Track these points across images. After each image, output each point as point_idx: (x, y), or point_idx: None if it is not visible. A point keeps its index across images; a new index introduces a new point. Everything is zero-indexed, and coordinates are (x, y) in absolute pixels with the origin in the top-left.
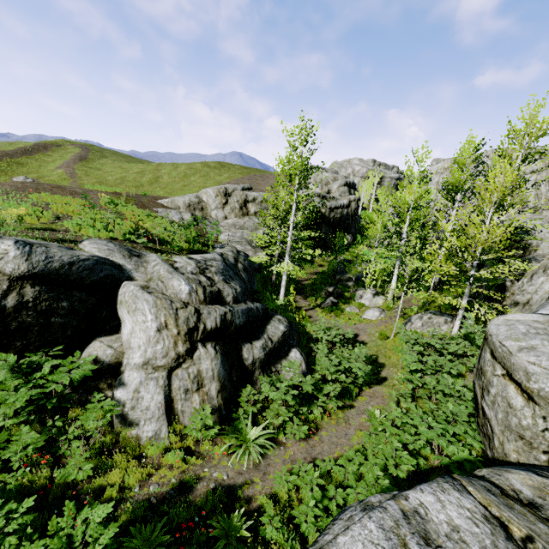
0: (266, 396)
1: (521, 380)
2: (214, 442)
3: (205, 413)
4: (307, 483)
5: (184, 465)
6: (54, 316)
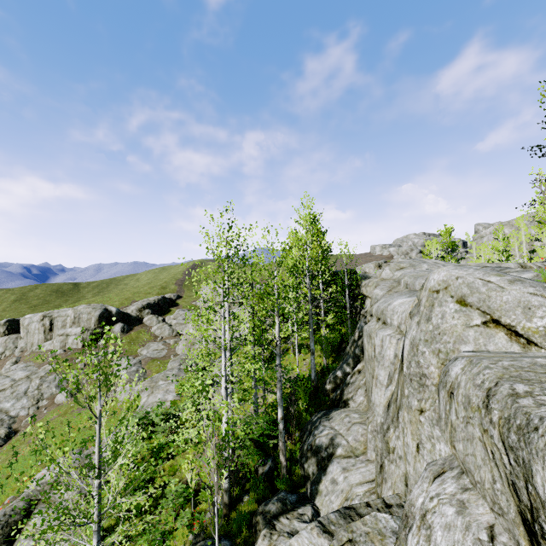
0: None
1: None
2: None
3: None
4: None
5: None
6: None
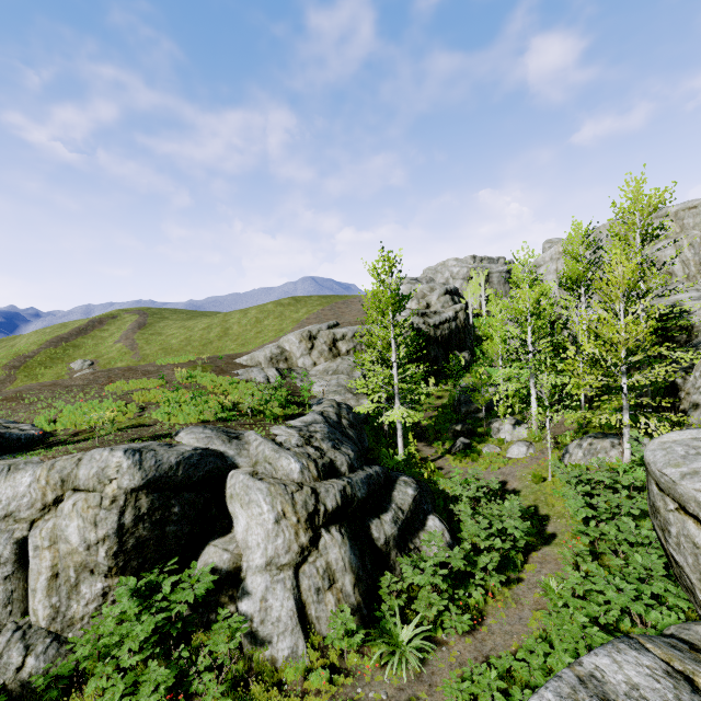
0: (410, 583)
1: (696, 512)
2: (360, 652)
3: (344, 615)
4: (485, 689)
5: (333, 687)
6: (168, 525)
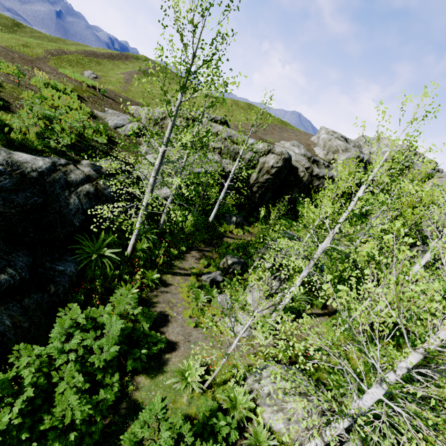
0: None
1: None
2: None
3: None
4: None
5: None
6: None
